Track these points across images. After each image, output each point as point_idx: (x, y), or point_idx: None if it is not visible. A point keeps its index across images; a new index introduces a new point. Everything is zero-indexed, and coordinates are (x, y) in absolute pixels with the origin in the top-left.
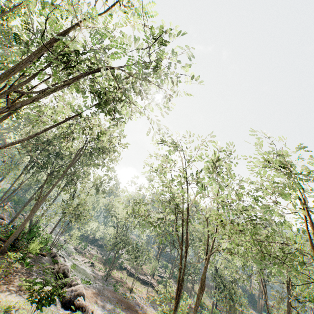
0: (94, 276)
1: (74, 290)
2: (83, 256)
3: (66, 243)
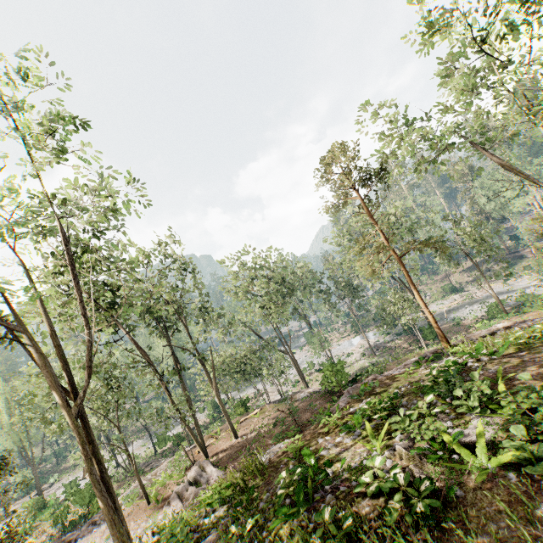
0: None
1: None
2: None
3: None
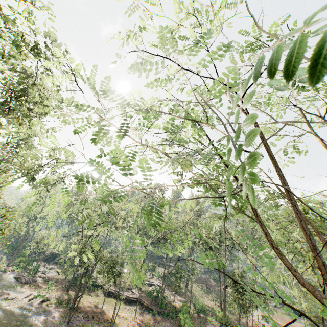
0: (45, 324)
1: None
2: (30, 288)
3: (2, 272)
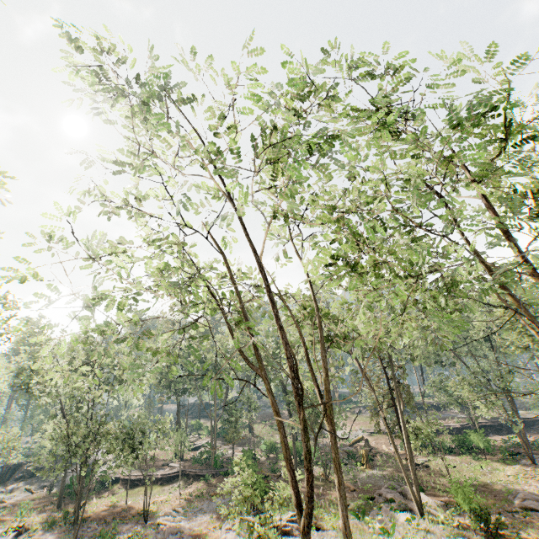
0: None
1: None
2: None
3: None
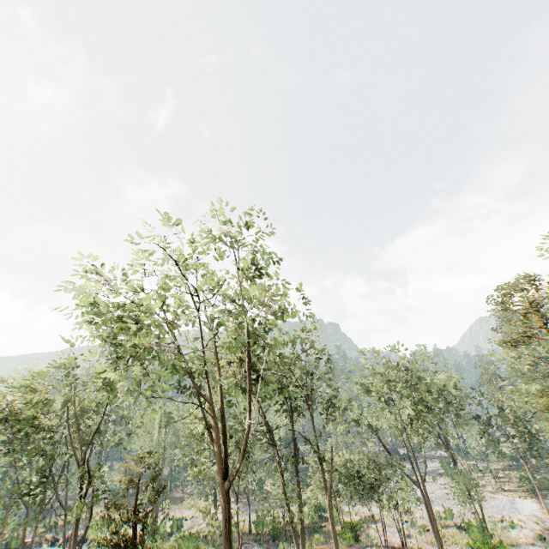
0: None
1: (79, 534)
2: None
3: None
